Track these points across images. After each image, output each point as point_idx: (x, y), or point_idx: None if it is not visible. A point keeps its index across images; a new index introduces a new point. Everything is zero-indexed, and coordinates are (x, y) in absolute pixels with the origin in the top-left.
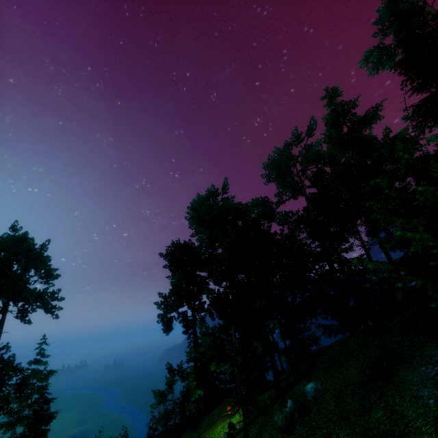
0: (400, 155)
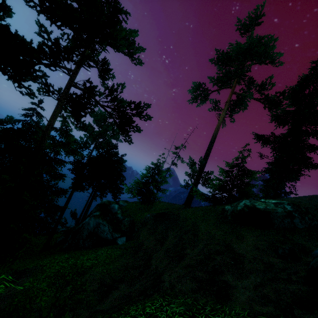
0: None
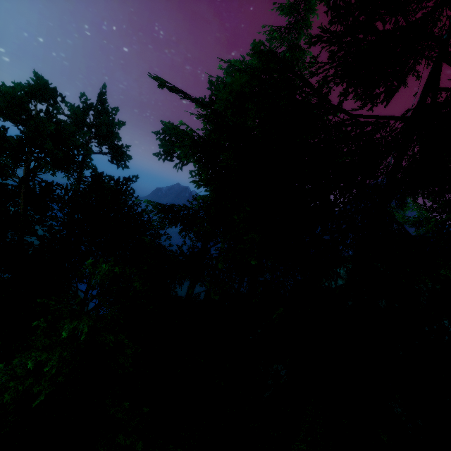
0: None
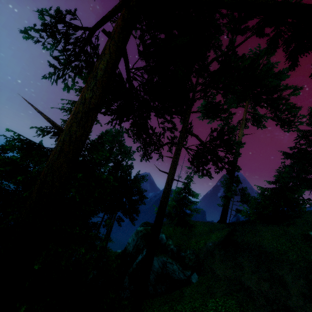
0: None
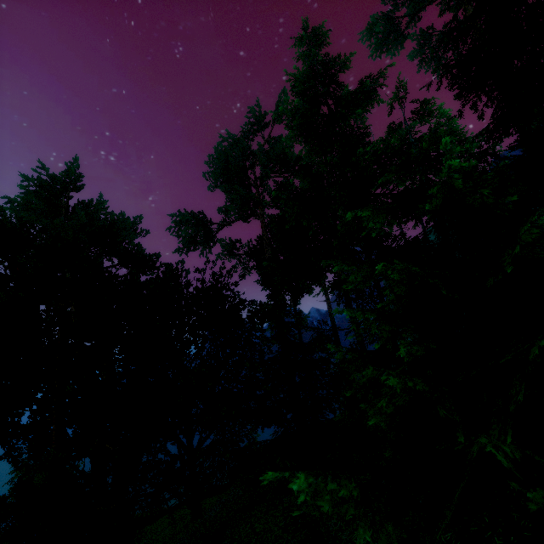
0: (446, 142)
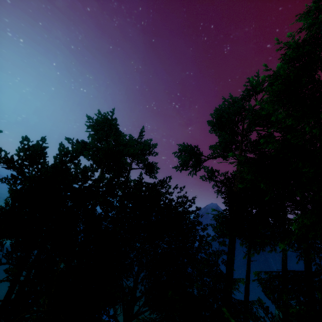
0: None
